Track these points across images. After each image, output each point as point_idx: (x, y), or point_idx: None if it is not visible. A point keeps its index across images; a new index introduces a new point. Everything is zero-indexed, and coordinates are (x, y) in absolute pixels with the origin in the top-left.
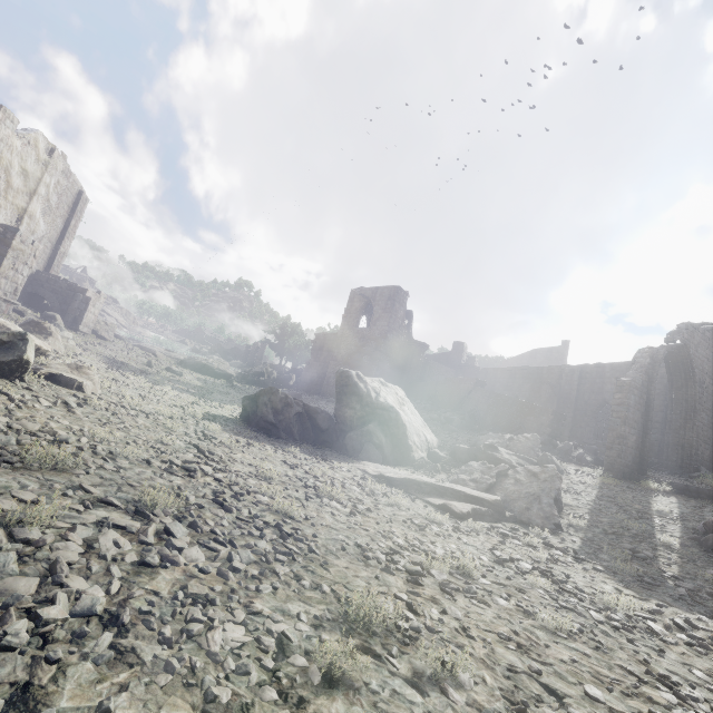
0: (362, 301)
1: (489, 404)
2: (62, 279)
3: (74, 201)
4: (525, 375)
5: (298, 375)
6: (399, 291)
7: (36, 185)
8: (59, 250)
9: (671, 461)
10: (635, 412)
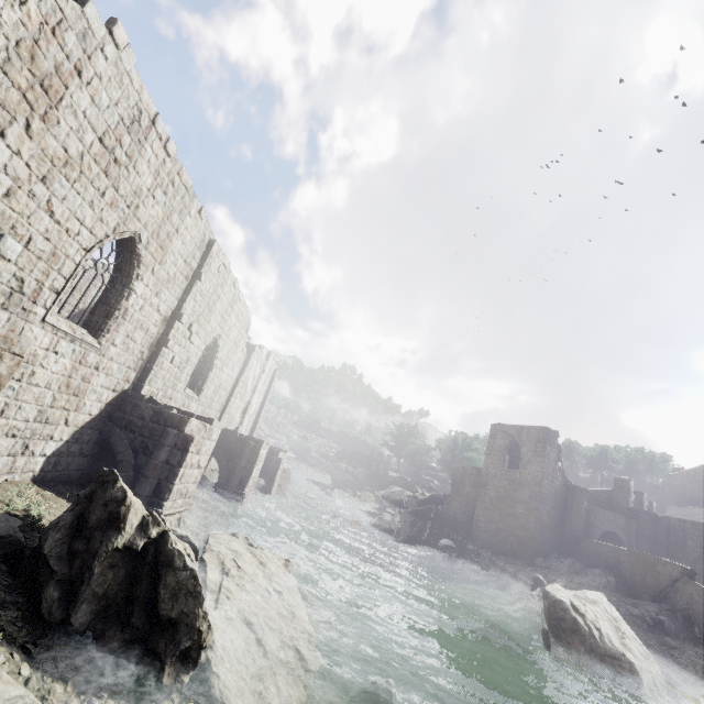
0: (506, 439)
1: None
2: None
3: (271, 377)
4: None
5: (435, 504)
6: (548, 432)
7: (258, 382)
8: (260, 417)
9: None
10: None
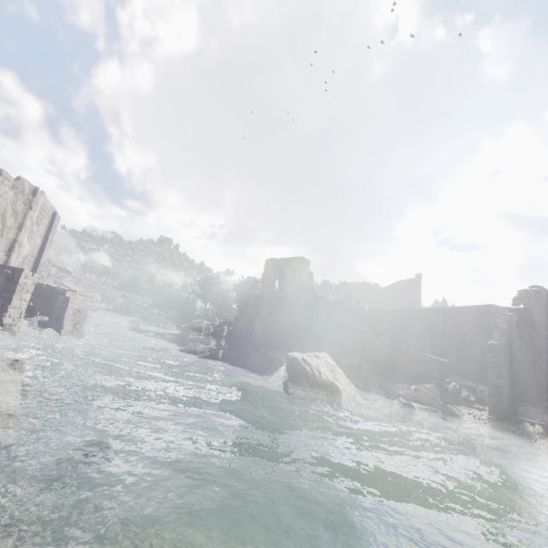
0: (275, 269)
1: (387, 352)
2: (45, 285)
3: (49, 221)
4: (402, 315)
5: (228, 326)
6: (303, 261)
7: (24, 219)
8: (40, 261)
9: (529, 394)
10: (504, 367)
